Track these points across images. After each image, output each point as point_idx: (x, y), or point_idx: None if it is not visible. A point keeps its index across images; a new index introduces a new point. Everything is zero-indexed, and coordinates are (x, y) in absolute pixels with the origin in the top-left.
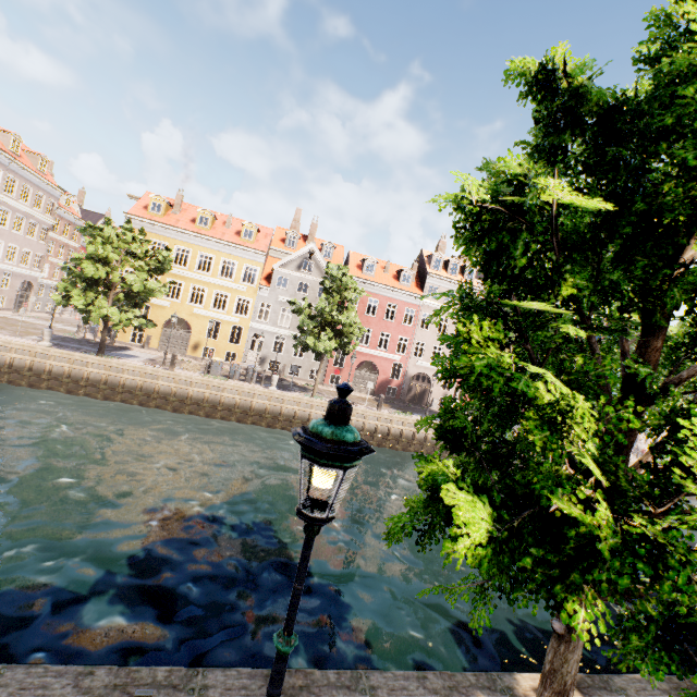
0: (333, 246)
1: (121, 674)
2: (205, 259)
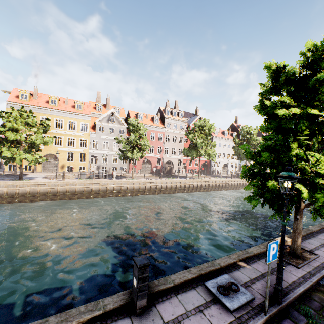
0: (120, 109)
1: (197, 268)
2: (58, 122)
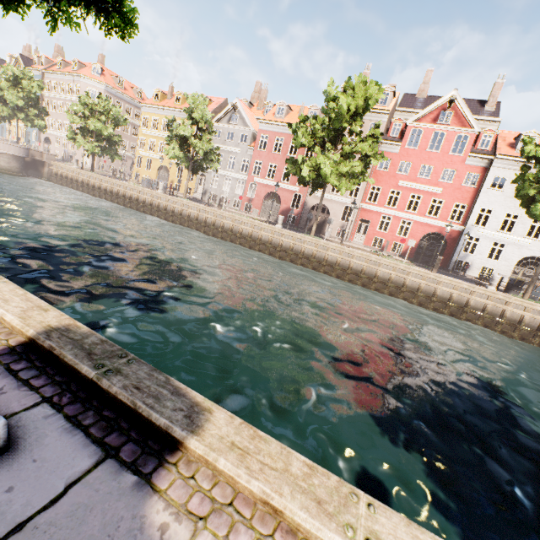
0: (272, 104)
1: None
2: None
